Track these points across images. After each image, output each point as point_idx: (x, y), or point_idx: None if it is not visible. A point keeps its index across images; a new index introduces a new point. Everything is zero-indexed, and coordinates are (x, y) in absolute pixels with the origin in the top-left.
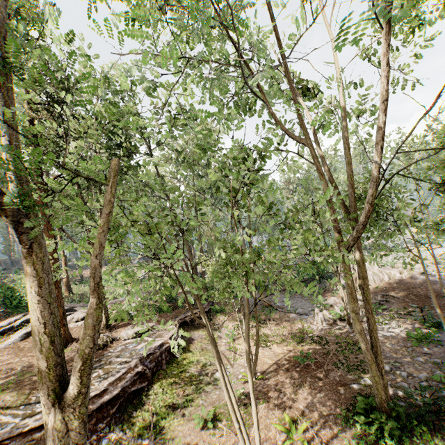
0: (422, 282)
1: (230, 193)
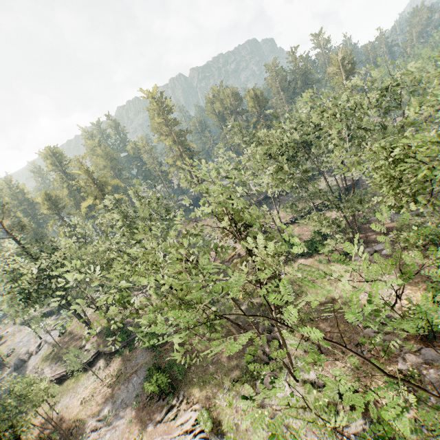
0: None
1: None
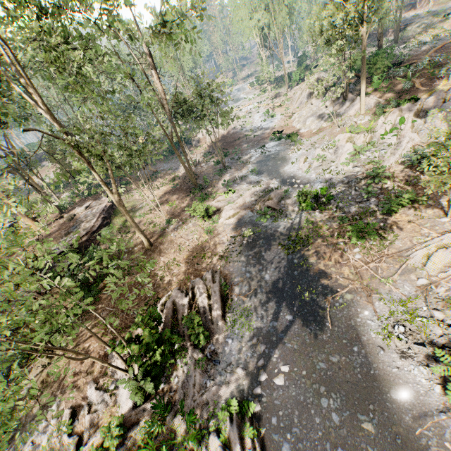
0: (232, 134)
1: (122, 130)
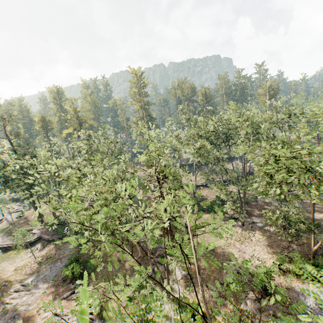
0: None
1: None
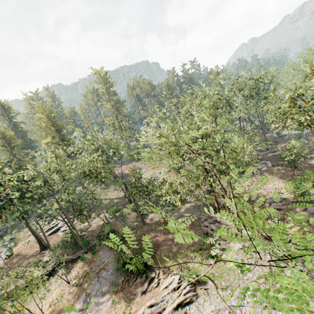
0: None
1: None
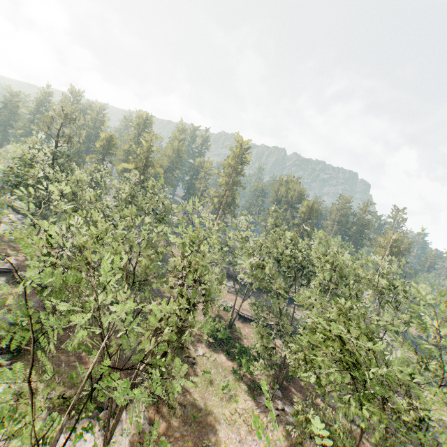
0: None
1: None
